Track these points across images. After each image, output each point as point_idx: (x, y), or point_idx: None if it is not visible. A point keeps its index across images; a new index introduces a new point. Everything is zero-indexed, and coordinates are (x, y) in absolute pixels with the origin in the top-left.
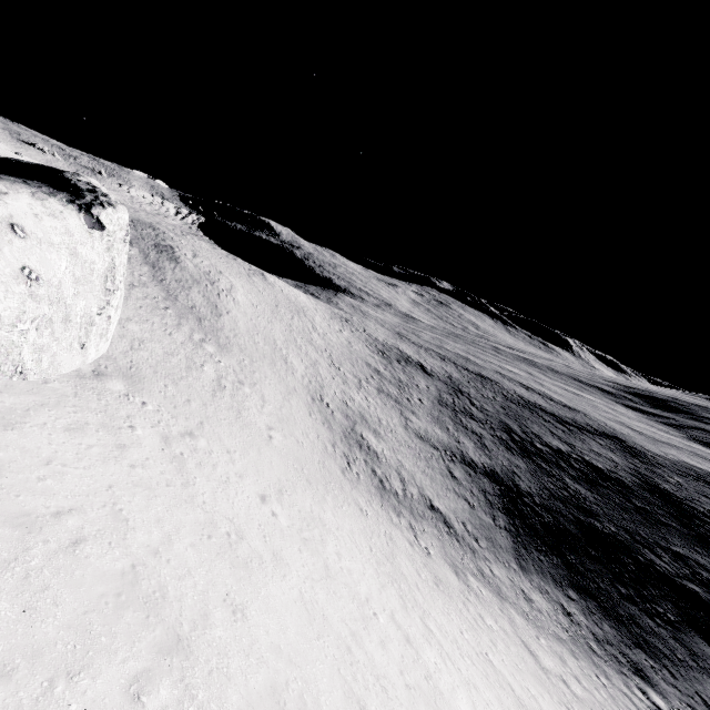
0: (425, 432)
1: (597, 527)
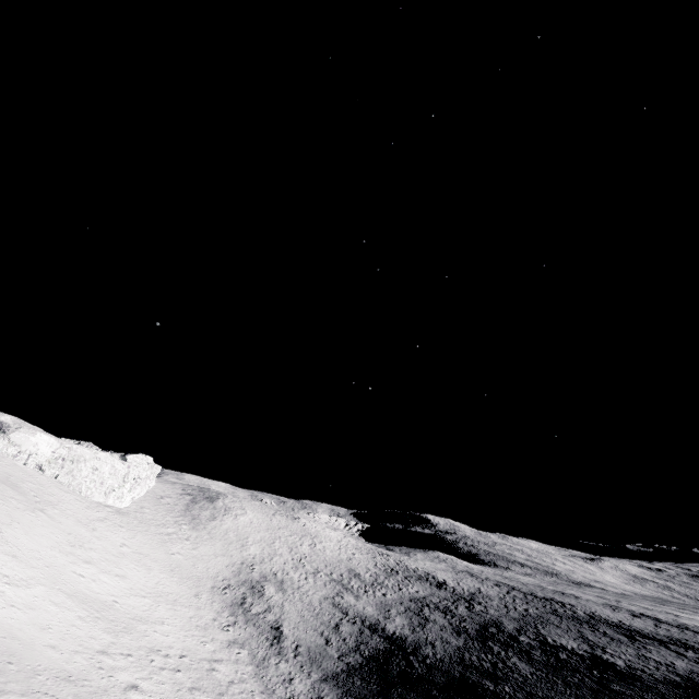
0: (350, 605)
1: (483, 685)
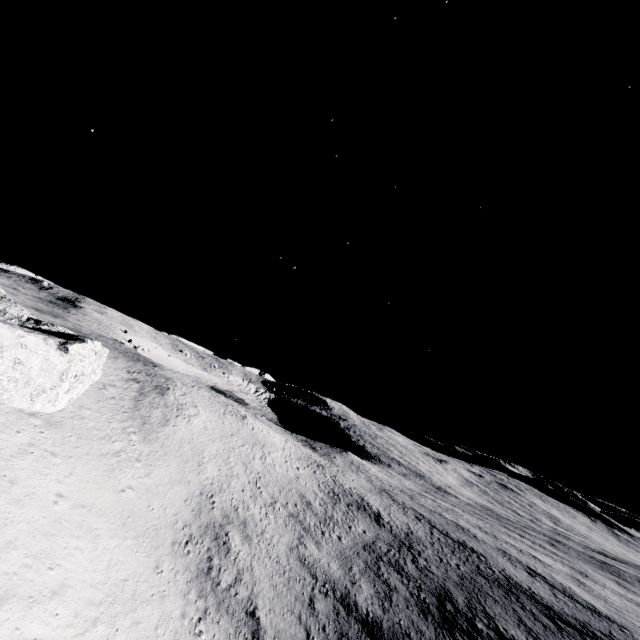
0: (315, 560)
1: None
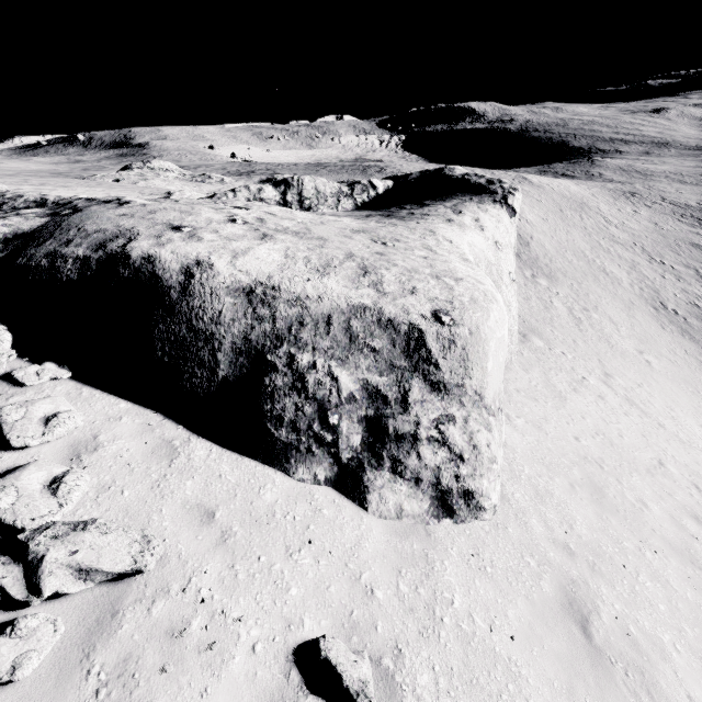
0: None
1: None
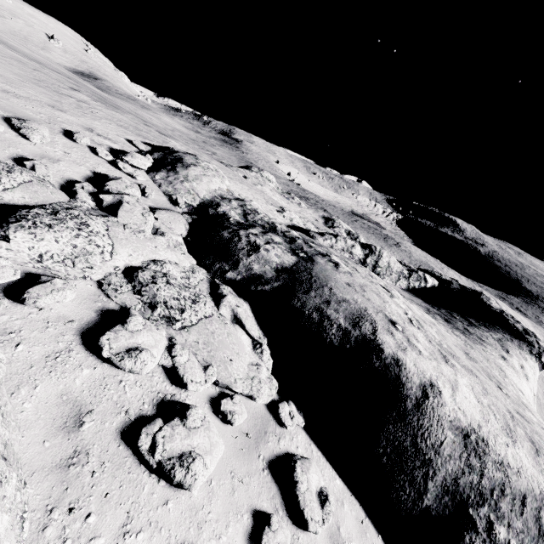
0: None
1: None
